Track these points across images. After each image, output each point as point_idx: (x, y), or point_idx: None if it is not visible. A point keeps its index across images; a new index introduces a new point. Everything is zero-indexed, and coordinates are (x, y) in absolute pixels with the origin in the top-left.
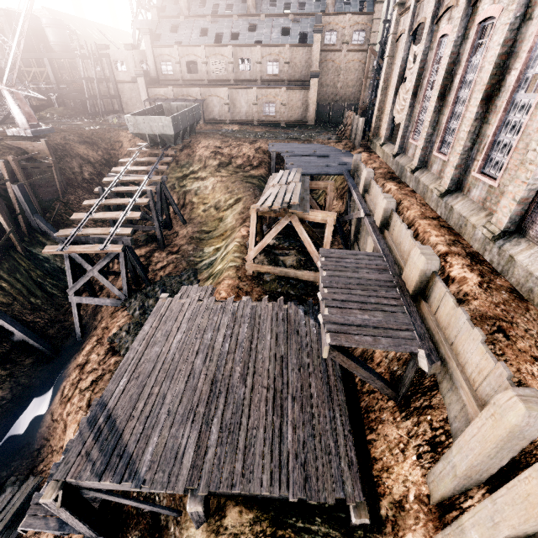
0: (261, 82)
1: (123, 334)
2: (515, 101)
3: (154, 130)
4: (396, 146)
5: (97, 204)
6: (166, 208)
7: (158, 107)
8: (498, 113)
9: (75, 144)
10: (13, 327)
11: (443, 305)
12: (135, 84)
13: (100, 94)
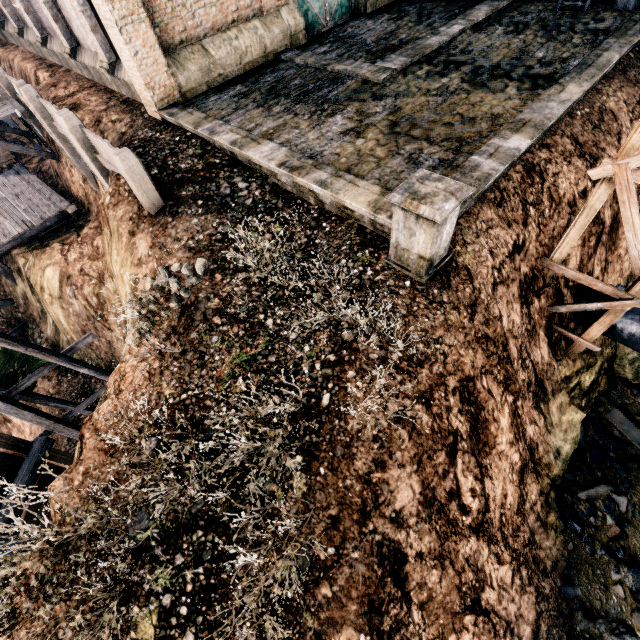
0: None
1: None
2: None
3: None
4: None
5: None
6: None
7: None
8: None
9: None
10: None
11: None
12: None
13: None
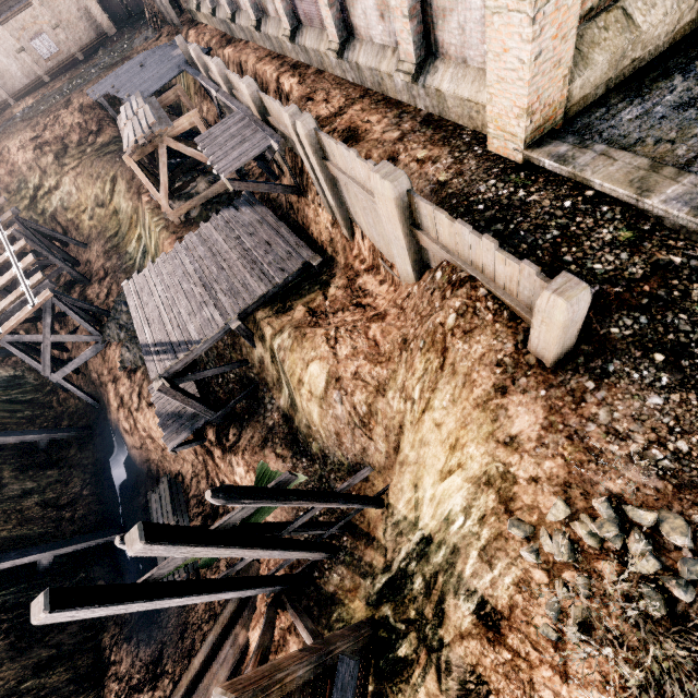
0: None
1: (128, 356)
2: None
3: None
4: (207, 1)
5: None
6: (51, 244)
7: None
8: None
9: None
10: (30, 436)
11: (270, 107)
12: None
13: None
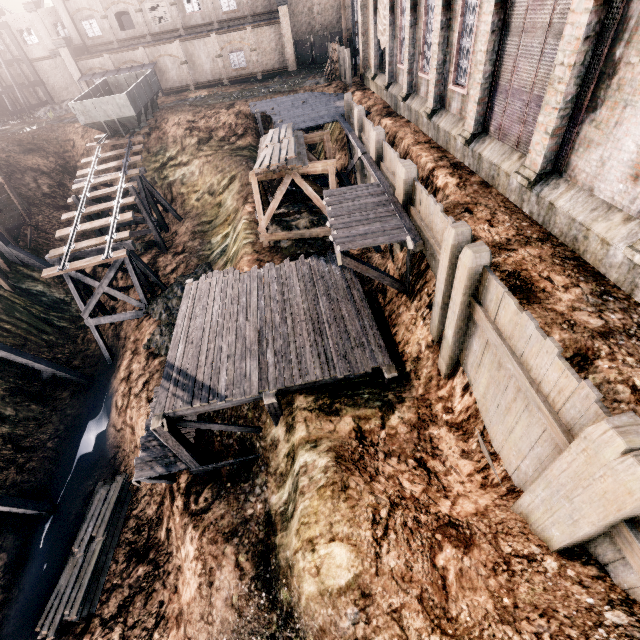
0: (219, 25)
1: (157, 338)
2: (468, 3)
3: (110, 115)
4: (386, 76)
5: (79, 215)
6: (155, 207)
7: (102, 84)
8: (457, 18)
9: (17, 154)
10: (38, 364)
11: (422, 202)
12: (57, 59)
13: (16, 83)
